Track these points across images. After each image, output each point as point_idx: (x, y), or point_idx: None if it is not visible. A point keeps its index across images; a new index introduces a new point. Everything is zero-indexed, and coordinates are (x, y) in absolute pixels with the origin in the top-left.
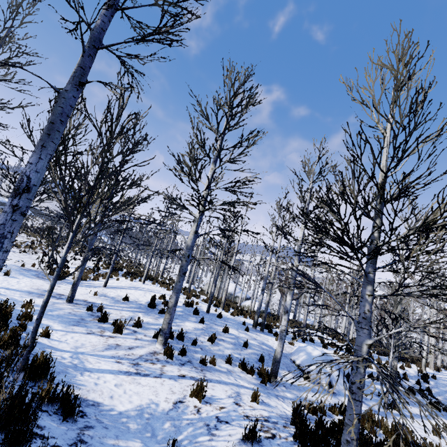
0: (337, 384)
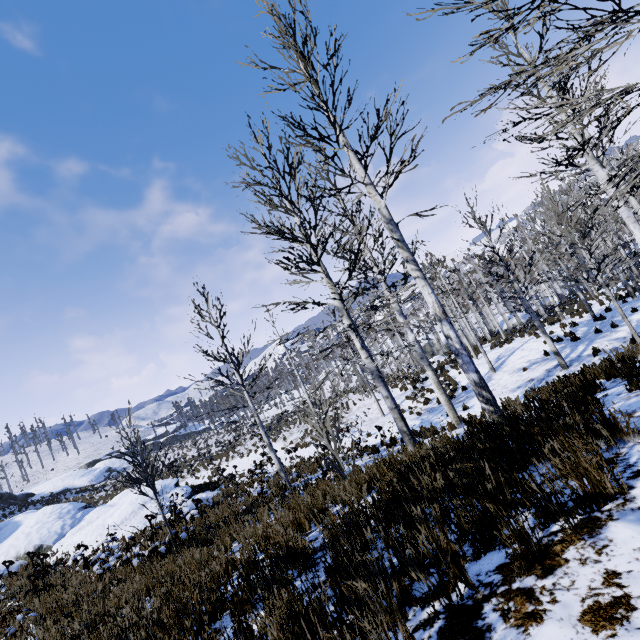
0: None
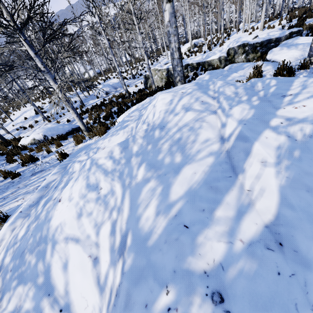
0: (109, 92)
